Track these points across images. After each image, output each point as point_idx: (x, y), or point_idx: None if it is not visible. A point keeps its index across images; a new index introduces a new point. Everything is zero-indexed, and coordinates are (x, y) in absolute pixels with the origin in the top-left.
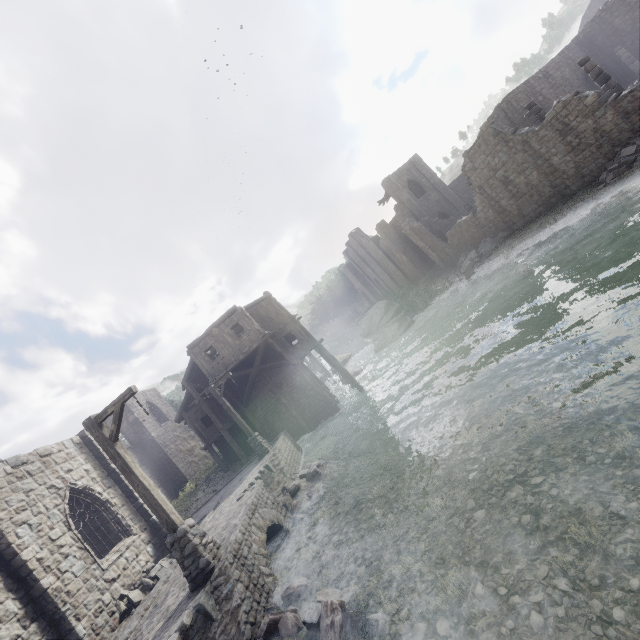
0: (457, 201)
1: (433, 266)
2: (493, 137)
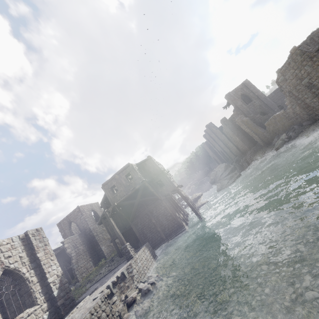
0: (273, 105)
1: (256, 144)
2: (300, 56)
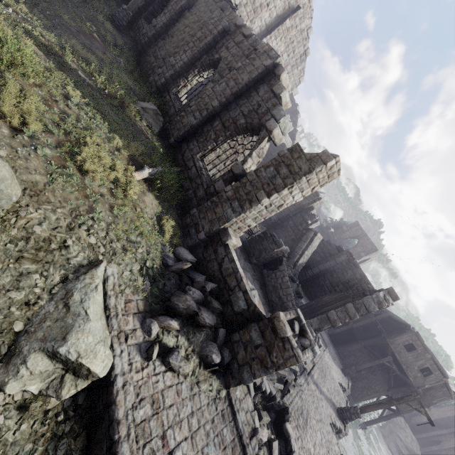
0: None
1: None
2: None
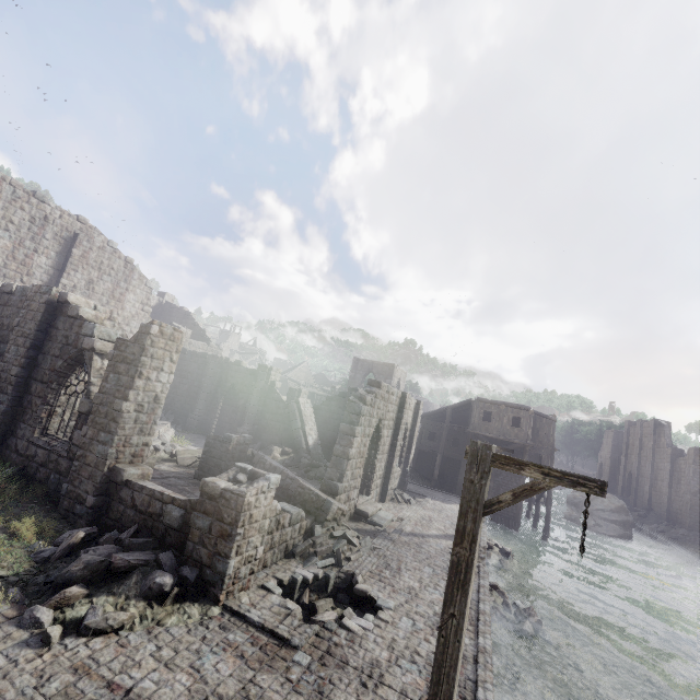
0: None
1: None
2: None
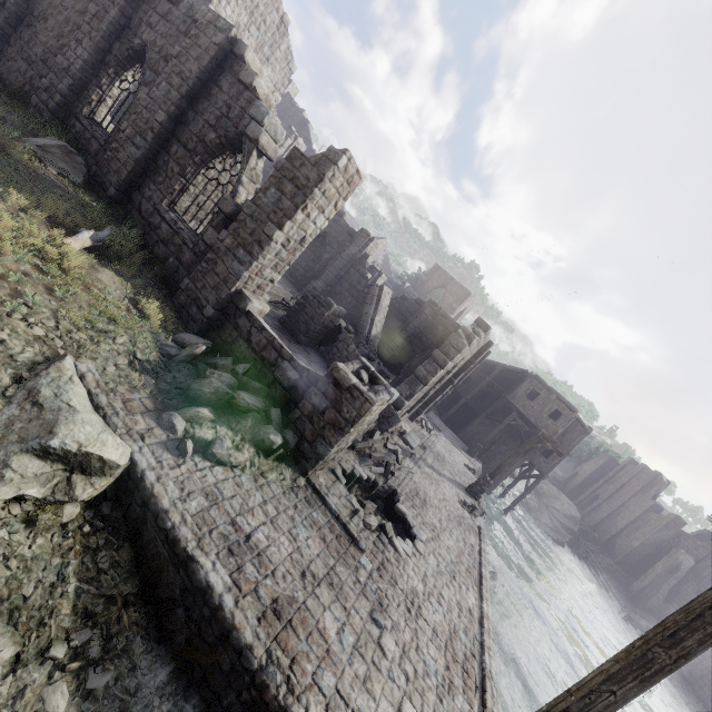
0: None
1: (629, 575)
2: None
